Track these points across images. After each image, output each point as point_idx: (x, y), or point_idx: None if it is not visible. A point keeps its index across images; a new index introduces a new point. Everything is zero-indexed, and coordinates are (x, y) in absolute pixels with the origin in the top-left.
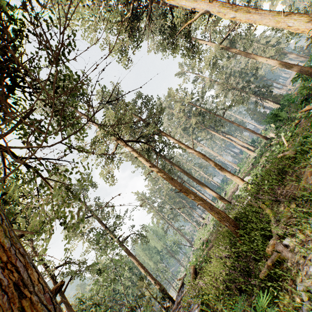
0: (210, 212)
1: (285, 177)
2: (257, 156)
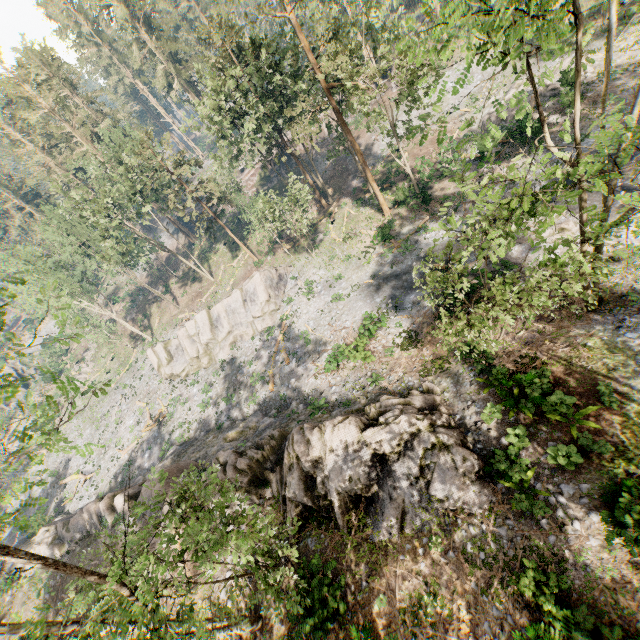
0: None
1: None
2: None
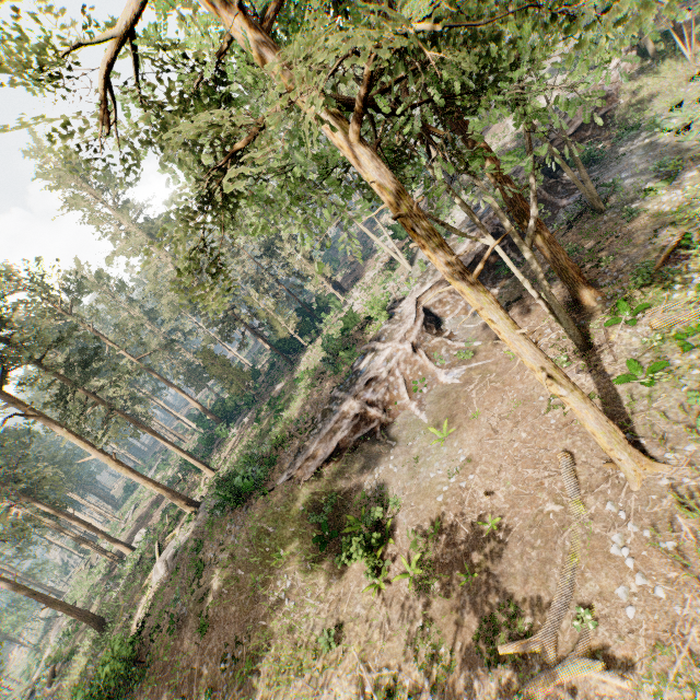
0: (78, 617)
1: (139, 583)
2: (171, 482)
